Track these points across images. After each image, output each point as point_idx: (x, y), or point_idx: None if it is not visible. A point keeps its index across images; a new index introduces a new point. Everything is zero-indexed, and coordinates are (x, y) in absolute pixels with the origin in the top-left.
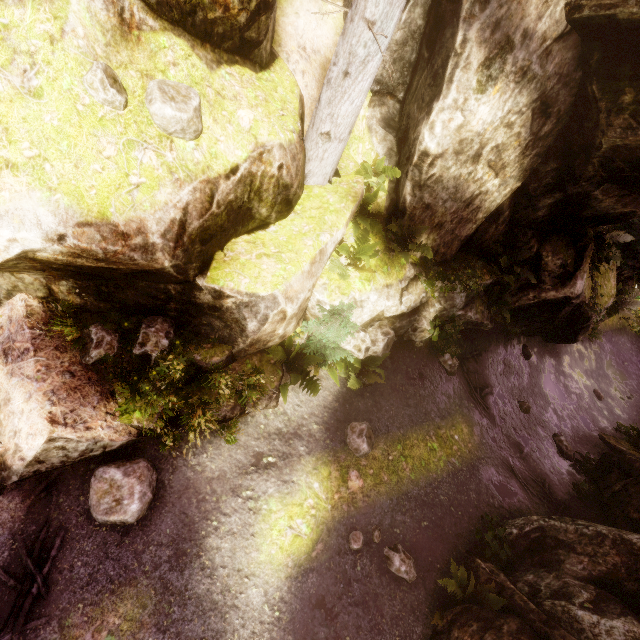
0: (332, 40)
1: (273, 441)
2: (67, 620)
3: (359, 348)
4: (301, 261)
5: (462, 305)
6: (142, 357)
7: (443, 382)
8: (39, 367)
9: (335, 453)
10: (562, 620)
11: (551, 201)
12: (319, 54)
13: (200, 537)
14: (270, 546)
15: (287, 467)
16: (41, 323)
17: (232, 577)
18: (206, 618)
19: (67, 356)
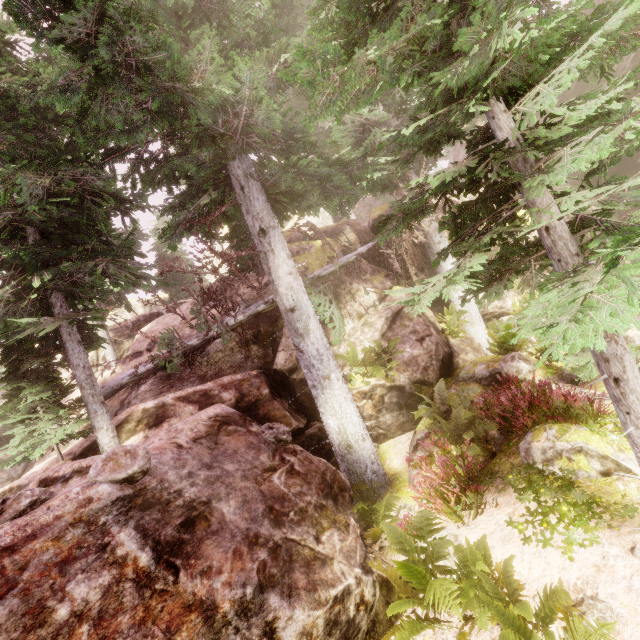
0: None
1: None
2: None
3: None
4: None
5: None
6: None
7: None
8: None
9: None
10: None
11: None
12: None
13: None
14: None
15: None
16: None
17: None
18: None
19: None
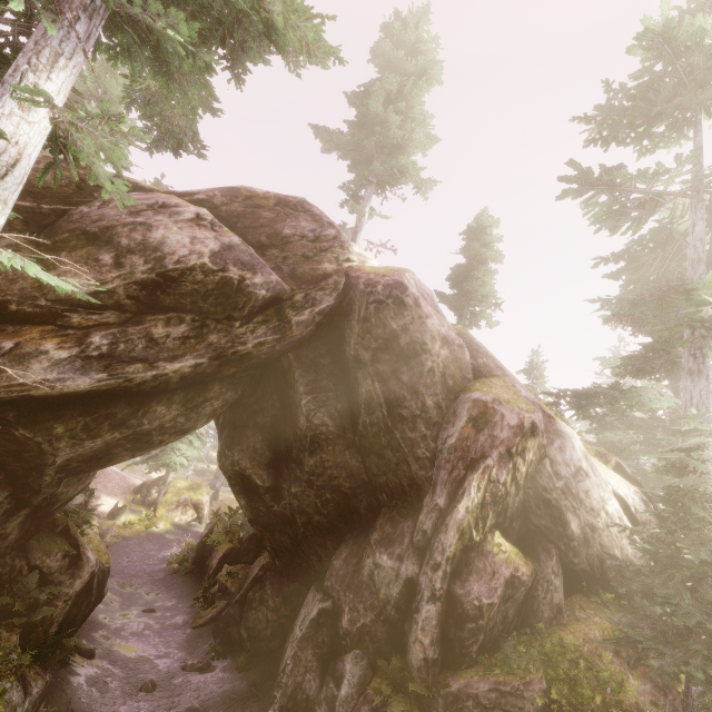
0: None
1: None
2: None
3: None
4: None
5: (23, 694)
6: None
7: None
8: None
9: None
10: (347, 709)
11: (20, 520)
12: None
13: None
14: None
15: None
16: None
17: None
18: None
19: None
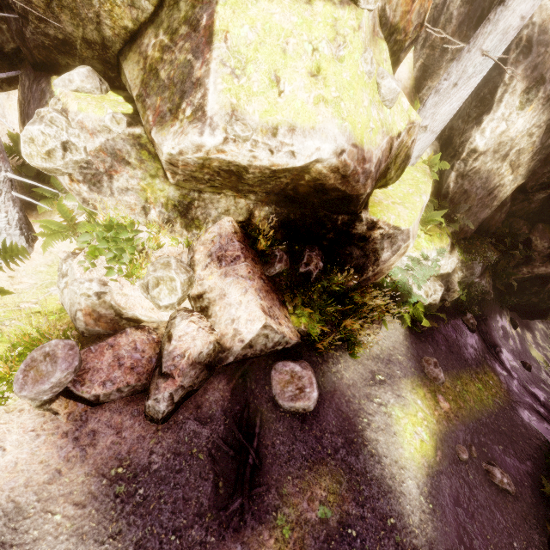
0: (407, 75)
1: (377, 363)
2: (282, 489)
3: (427, 294)
4: (417, 210)
5: (479, 274)
6: (304, 275)
7: (468, 337)
8: (249, 270)
9: (421, 379)
10: None
11: (544, 195)
12: (401, 82)
13: (359, 430)
14: (408, 446)
15: (394, 385)
16: (241, 240)
17: (393, 467)
18: (388, 499)
19: (258, 267)
